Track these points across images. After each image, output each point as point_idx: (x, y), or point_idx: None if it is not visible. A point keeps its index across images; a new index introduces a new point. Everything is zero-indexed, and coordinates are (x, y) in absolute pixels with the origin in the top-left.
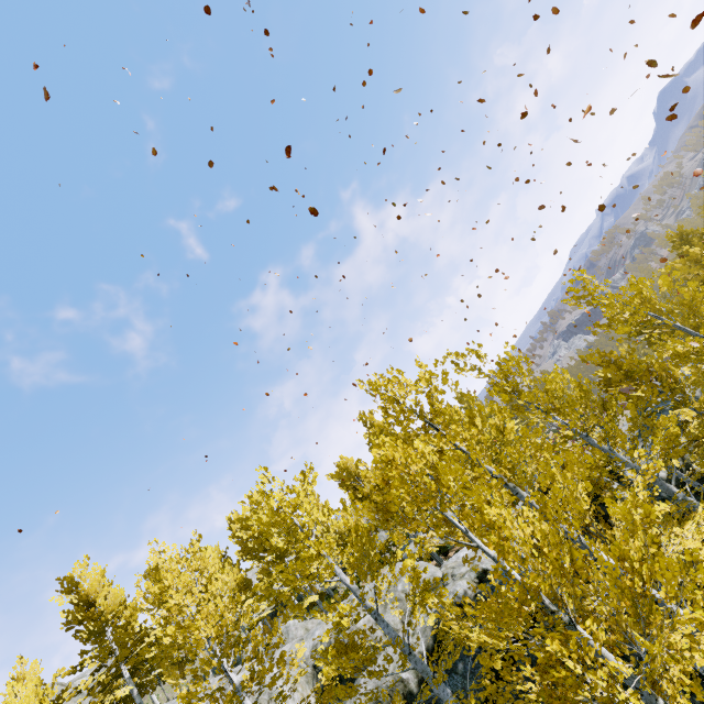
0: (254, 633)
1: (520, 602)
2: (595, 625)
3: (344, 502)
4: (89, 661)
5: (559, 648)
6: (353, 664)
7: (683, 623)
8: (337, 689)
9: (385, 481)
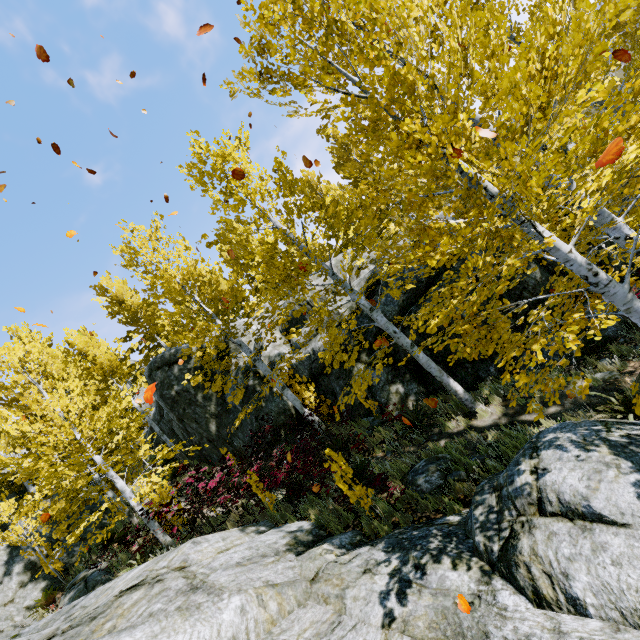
0: (216, 279)
1: (390, 100)
2: (470, 123)
3: (278, 161)
4: (133, 334)
5: (418, 129)
6: (279, 272)
7: (573, 112)
8: (270, 293)
9: (264, 19)
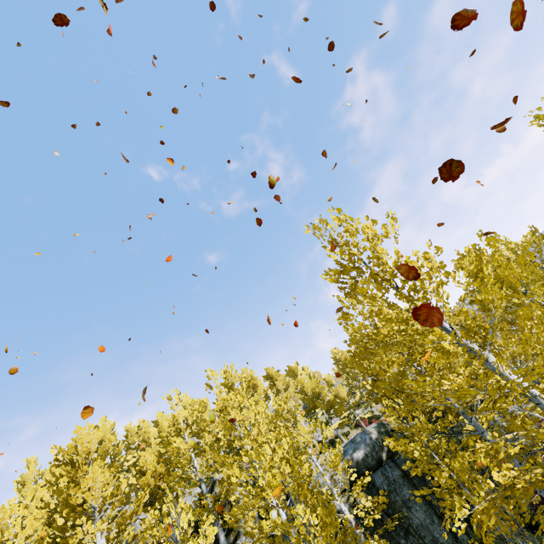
0: None
1: None
2: None
3: None
4: None
5: None
6: None
7: None
8: None
9: None
